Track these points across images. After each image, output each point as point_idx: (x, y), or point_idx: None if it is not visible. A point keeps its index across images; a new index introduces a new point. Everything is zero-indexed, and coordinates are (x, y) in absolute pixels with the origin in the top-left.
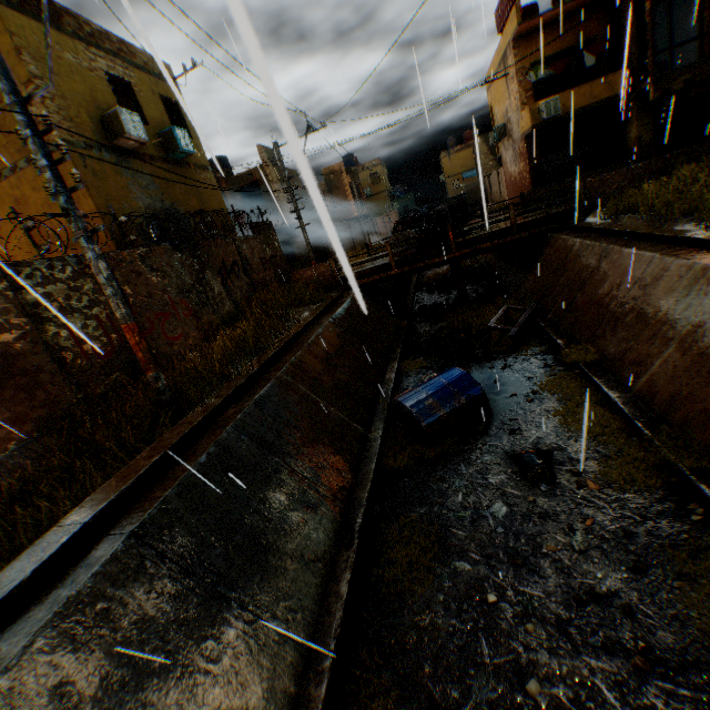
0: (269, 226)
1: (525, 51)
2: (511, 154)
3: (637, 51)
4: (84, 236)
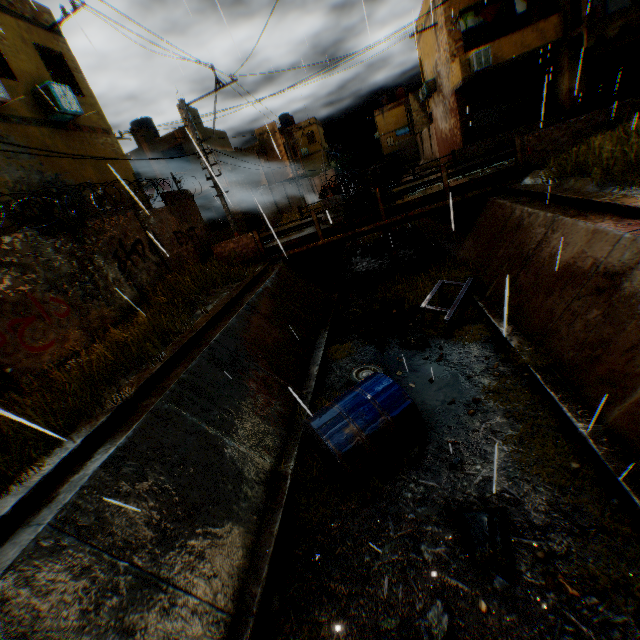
0: (185, 195)
1: None
2: (442, 111)
3: None
4: None
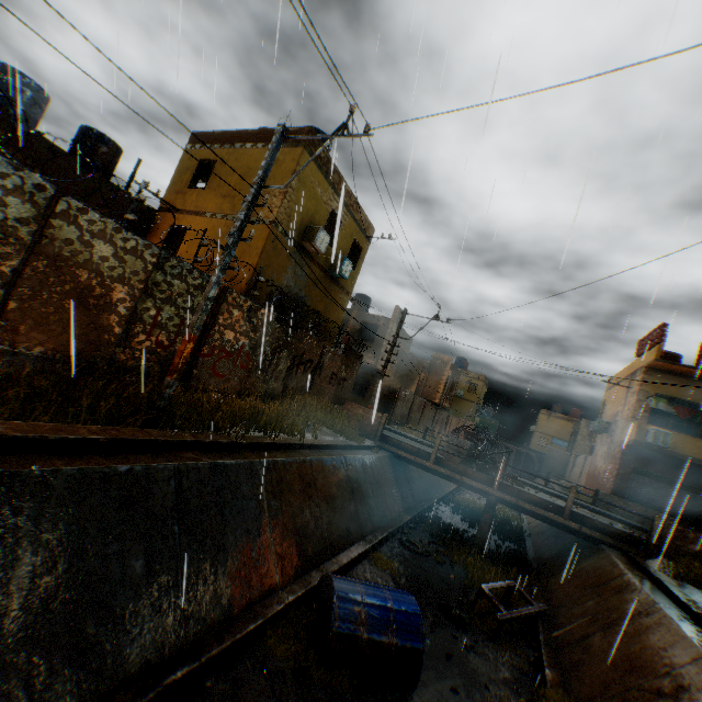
0: (359, 357)
1: (653, 380)
2: (604, 450)
3: None
4: (222, 266)
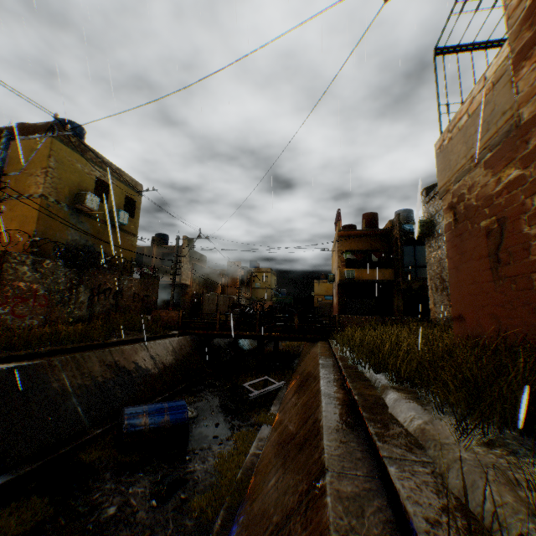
0: (155, 278)
1: (343, 242)
2: (335, 291)
3: (397, 262)
4: None
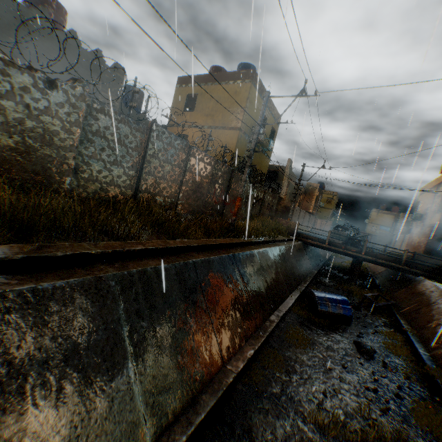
0: (278, 193)
1: None
2: (417, 230)
3: None
4: (249, 165)
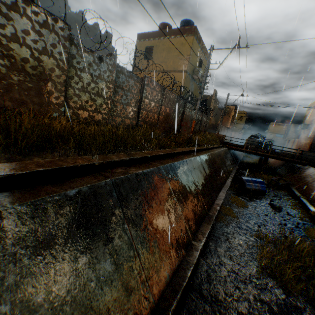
0: (209, 115)
1: None
2: (304, 136)
3: None
4: (200, 99)
